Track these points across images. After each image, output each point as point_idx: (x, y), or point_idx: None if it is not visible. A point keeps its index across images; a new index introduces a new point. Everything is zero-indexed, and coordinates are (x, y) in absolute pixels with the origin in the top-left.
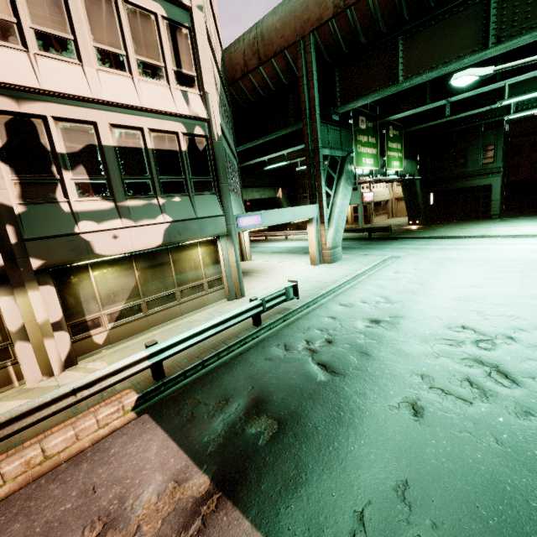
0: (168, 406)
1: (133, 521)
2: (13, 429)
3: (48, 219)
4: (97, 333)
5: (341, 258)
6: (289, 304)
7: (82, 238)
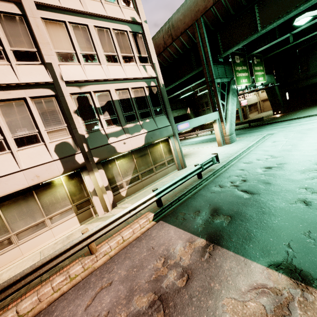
0: (170, 217)
1: (177, 256)
2: (111, 227)
3: (97, 138)
4: (122, 191)
5: (236, 140)
6: (214, 167)
7: (111, 146)
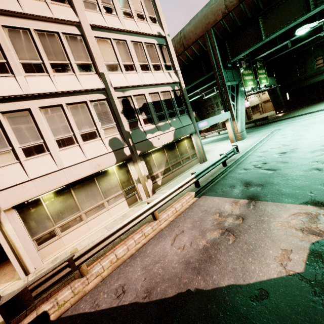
0: (209, 192)
1: (228, 211)
2: (167, 199)
3: (138, 135)
4: (158, 180)
5: (246, 136)
6: (234, 157)
7: (149, 141)
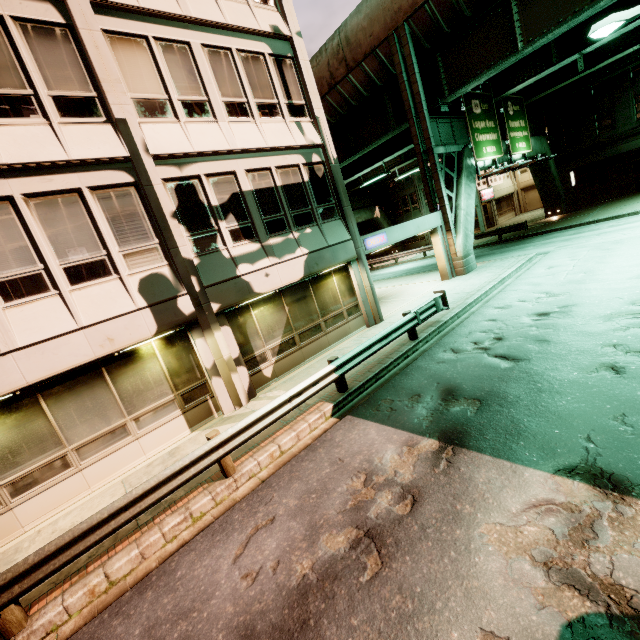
0: (364, 408)
1: (389, 469)
2: (259, 427)
3: (216, 267)
4: (265, 367)
5: (476, 266)
6: (438, 318)
7: (243, 280)
